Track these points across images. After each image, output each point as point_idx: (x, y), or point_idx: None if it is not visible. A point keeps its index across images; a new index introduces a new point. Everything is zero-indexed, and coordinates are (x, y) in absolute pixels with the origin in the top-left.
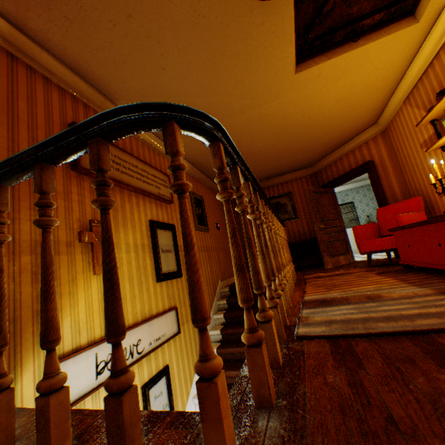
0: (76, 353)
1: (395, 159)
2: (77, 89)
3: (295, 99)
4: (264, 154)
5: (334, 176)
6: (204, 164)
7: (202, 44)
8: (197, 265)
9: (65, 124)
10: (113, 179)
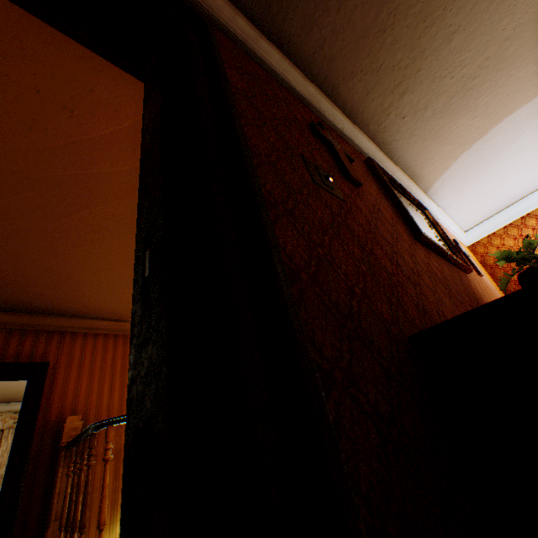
0: None
1: None
2: None
3: None
4: None
5: None
6: None
7: None
8: (104, 497)
9: None
10: None
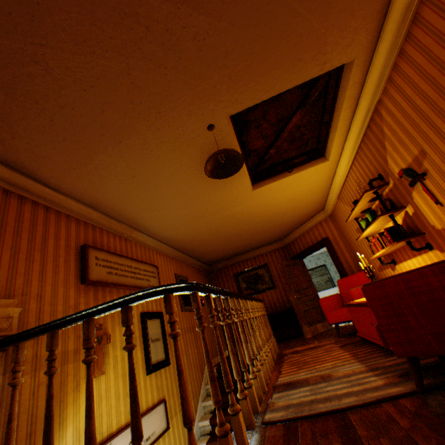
0: None
1: (344, 237)
2: (89, 216)
3: (256, 202)
4: (239, 236)
5: (300, 248)
6: (187, 248)
7: (184, 183)
8: (186, 384)
9: (79, 247)
10: (113, 283)
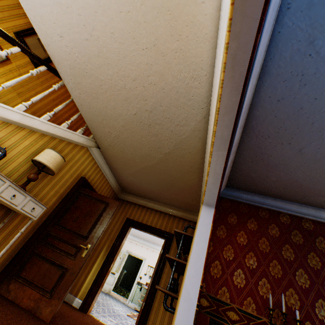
0: None
1: None
2: None
3: None
4: None
5: None
6: None
7: None
8: None
9: None
10: None
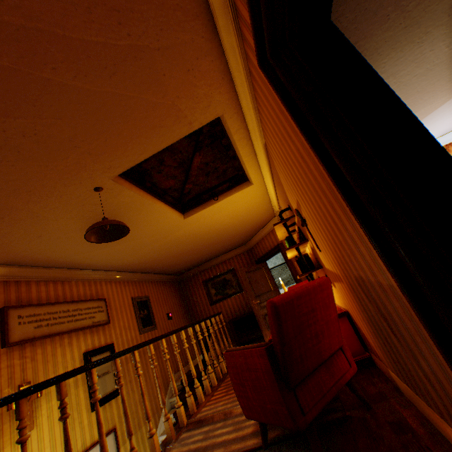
0: None
1: None
2: (9, 274)
3: (195, 226)
4: (195, 250)
5: (262, 252)
6: (144, 268)
7: None
8: None
9: None
10: (43, 336)
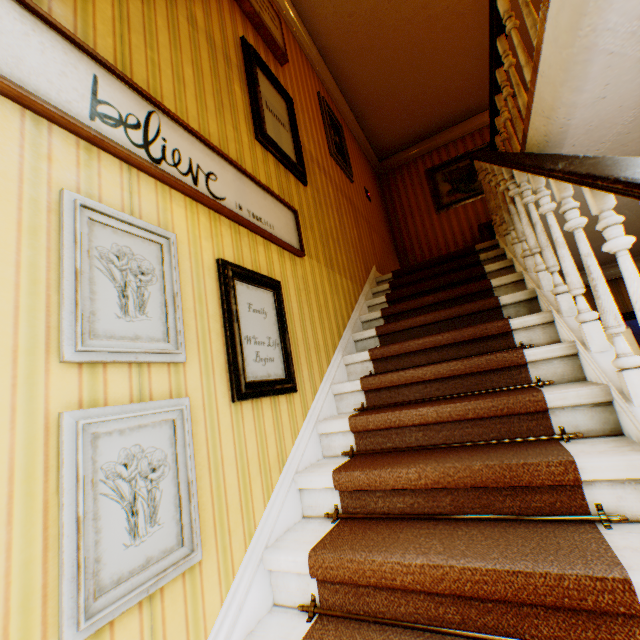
0: (28, 1)
1: None
2: None
3: None
4: (453, 27)
5: None
6: (342, 59)
7: None
8: None
9: None
10: None
